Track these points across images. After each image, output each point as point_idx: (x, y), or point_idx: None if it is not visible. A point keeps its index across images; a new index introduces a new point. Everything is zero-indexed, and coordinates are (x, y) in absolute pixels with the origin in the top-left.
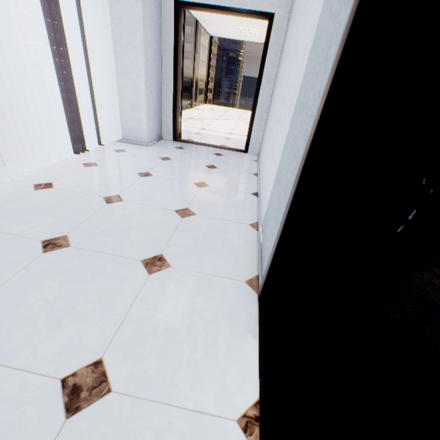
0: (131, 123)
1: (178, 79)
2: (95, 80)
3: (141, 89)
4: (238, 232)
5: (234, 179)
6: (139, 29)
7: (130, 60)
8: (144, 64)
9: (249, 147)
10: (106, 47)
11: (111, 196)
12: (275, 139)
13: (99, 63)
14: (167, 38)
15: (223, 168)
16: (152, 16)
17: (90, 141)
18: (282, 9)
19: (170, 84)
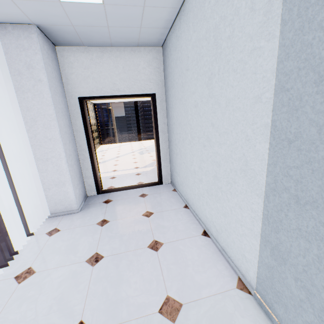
0: (58, 198)
1: (92, 147)
2: (13, 173)
3: (64, 167)
4: (239, 309)
5: (175, 221)
6: (54, 125)
7: (48, 148)
8: (63, 148)
9: (162, 179)
10: (22, 144)
11: None
12: (217, 191)
13: (15, 158)
14: (76, 122)
15: (158, 210)
16: (62, 112)
17: (14, 232)
18: (159, 90)
19: (85, 153)
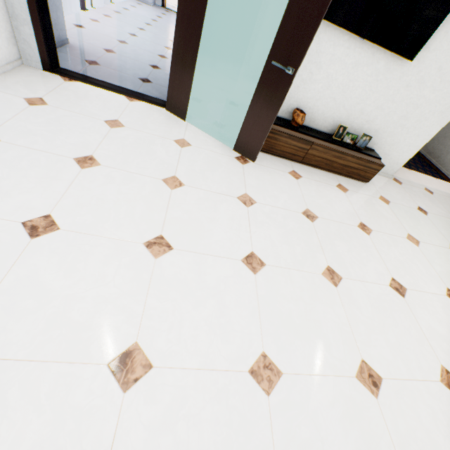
0: None
1: None
2: None
3: None
4: None
5: None
6: None
7: None
8: None
9: None
10: None
11: (153, 20)
12: None
13: None
14: None
15: None
16: None
17: None
18: None
19: None
